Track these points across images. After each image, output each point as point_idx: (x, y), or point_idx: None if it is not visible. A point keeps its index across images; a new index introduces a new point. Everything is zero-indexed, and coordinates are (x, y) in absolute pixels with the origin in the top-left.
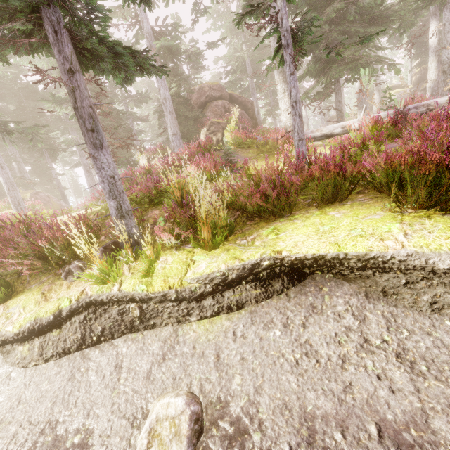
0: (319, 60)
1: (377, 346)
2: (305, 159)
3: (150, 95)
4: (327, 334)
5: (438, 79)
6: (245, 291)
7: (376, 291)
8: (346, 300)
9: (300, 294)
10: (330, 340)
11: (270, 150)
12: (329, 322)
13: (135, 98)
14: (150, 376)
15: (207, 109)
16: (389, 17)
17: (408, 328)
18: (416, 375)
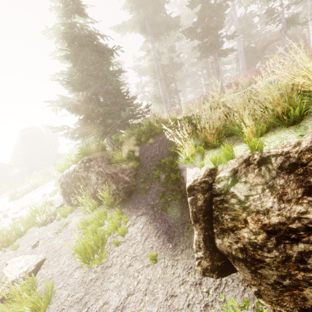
0: None
1: None
2: None
3: None
4: None
5: None
6: None
7: None
8: None
9: None
10: None
11: None
12: None
13: None
14: None
15: (266, 49)
16: None
17: None
18: None
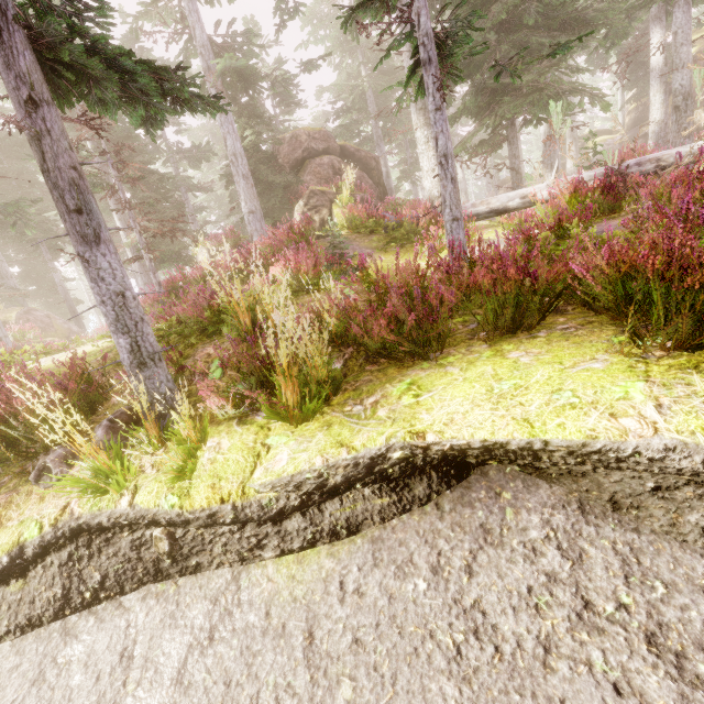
0: (482, 89)
1: (610, 618)
2: (464, 253)
3: (214, 149)
4: (513, 589)
5: (666, 119)
6: (362, 500)
7: (599, 500)
8: (546, 518)
9: (461, 505)
10: (519, 603)
11: (406, 235)
12: (516, 563)
13: (189, 154)
14: (183, 677)
15: (305, 170)
16: (589, 22)
17: (665, 577)
18: (690, 684)
